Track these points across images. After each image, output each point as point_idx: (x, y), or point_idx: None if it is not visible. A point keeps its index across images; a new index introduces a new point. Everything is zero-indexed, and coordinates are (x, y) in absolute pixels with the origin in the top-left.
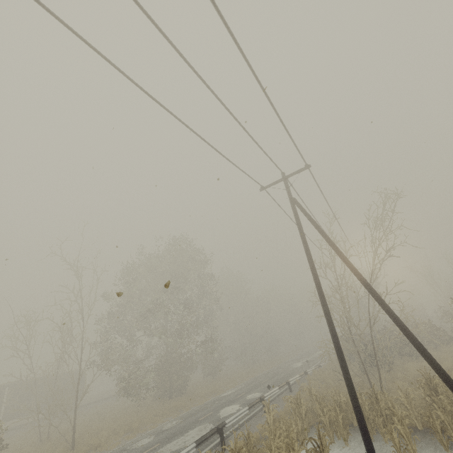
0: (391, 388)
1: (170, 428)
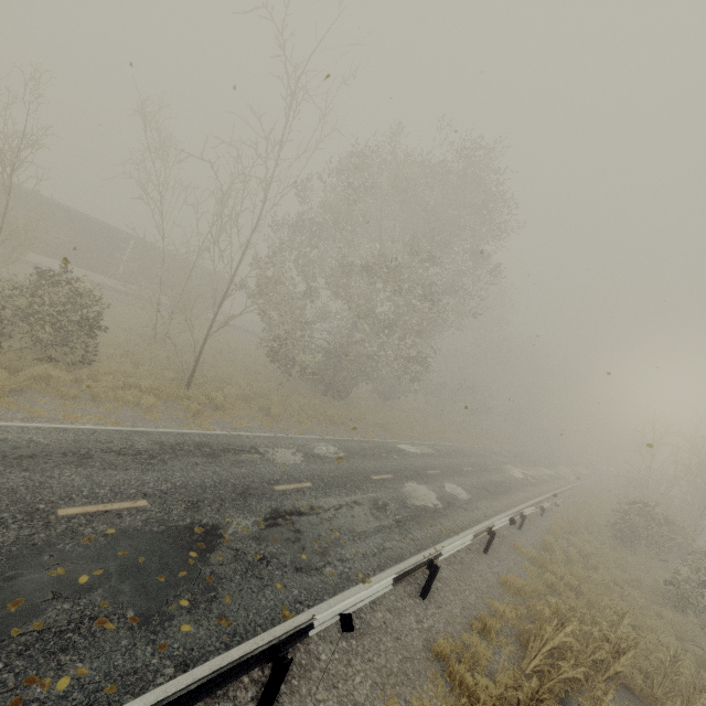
0: None
1: (327, 459)
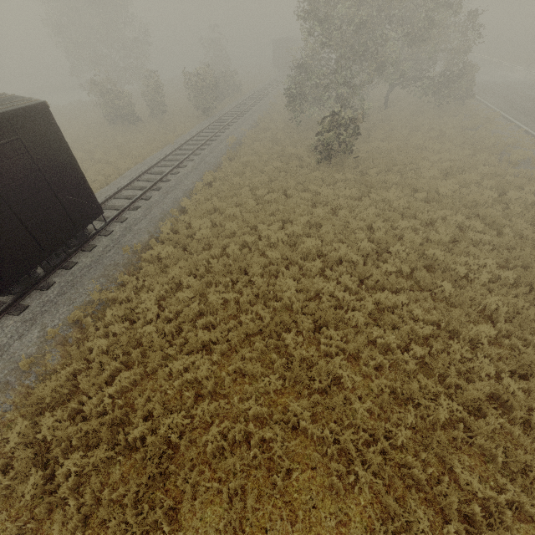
0: None
1: None
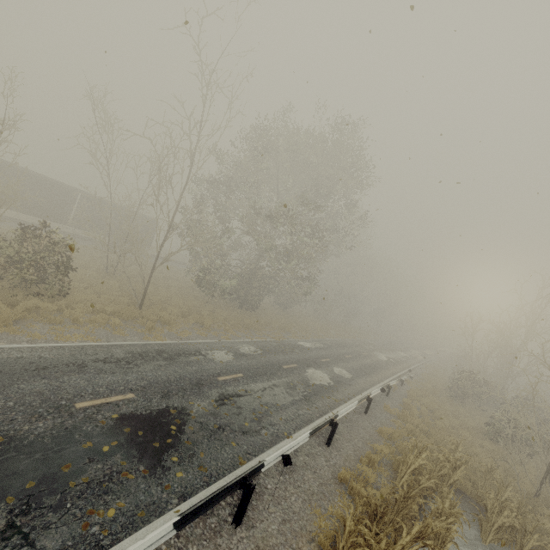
0: (548, 498)
1: (250, 356)
